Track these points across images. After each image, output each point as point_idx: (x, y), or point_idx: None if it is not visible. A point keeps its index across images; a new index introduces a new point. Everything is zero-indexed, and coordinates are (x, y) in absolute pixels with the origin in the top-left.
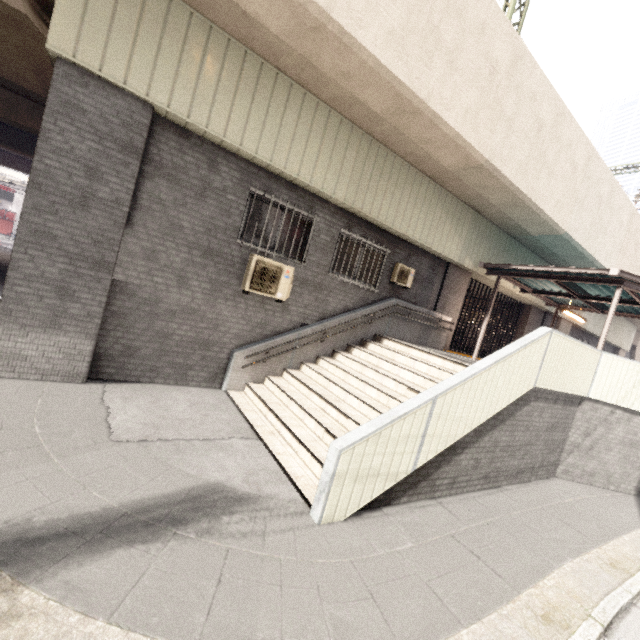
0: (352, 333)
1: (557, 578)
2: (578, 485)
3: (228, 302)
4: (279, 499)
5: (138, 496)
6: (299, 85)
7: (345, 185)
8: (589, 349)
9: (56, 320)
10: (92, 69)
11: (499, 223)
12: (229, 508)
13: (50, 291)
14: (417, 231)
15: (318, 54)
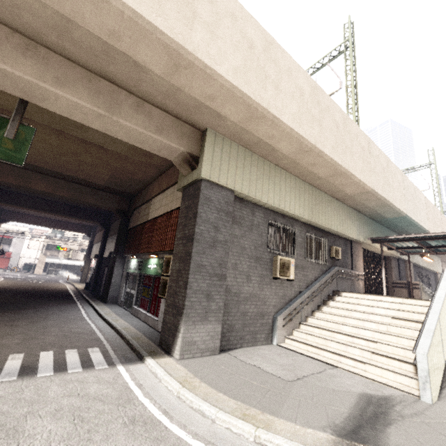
0: (323, 292)
1: None
2: None
3: (267, 286)
4: (397, 395)
5: (348, 405)
6: (283, 169)
7: (306, 211)
8: None
9: (206, 315)
10: (215, 181)
11: (369, 215)
12: (388, 403)
13: (203, 297)
14: (337, 227)
15: (302, 159)
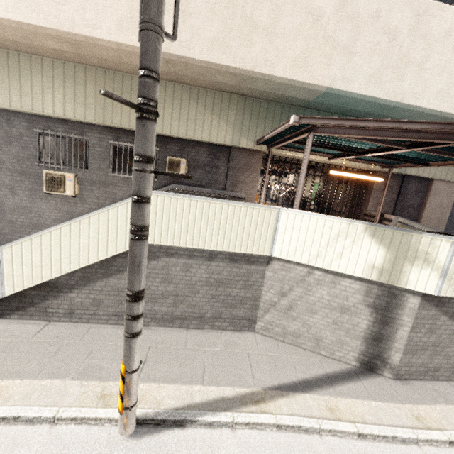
0: None
1: (15, 383)
2: (272, 342)
3: (43, 200)
4: None
5: None
6: (36, 55)
7: (93, 110)
8: (245, 207)
9: None
10: None
11: (272, 99)
12: None
13: None
14: (174, 128)
15: (2, 34)
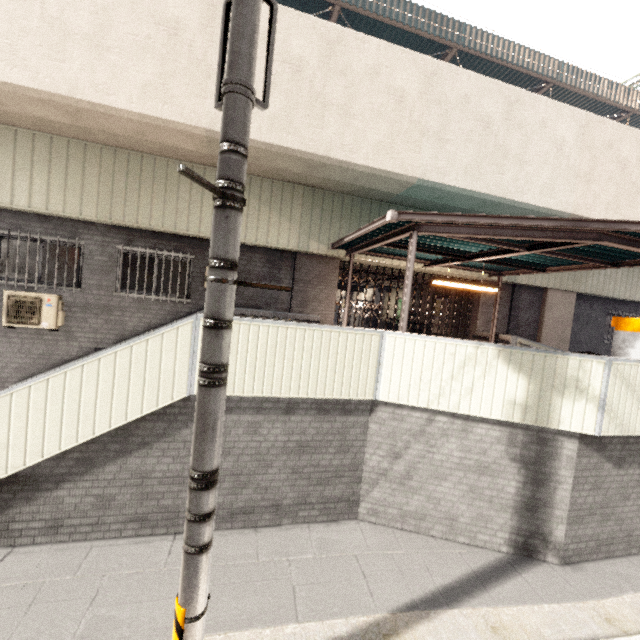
0: None
1: None
2: (387, 533)
3: None
4: None
5: None
6: (7, 125)
7: (94, 202)
8: (337, 332)
9: None
10: None
11: (348, 191)
12: None
13: None
14: None
15: None
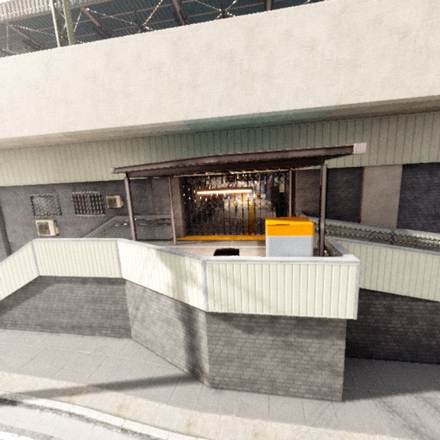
0: None
1: None
2: (136, 348)
3: None
4: None
5: None
6: (17, 149)
7: (53, 175)
8: (92, 242)
9: None
10: None
11: (166, 134)
12: None
13: None
14: (104, 175)
15: None
